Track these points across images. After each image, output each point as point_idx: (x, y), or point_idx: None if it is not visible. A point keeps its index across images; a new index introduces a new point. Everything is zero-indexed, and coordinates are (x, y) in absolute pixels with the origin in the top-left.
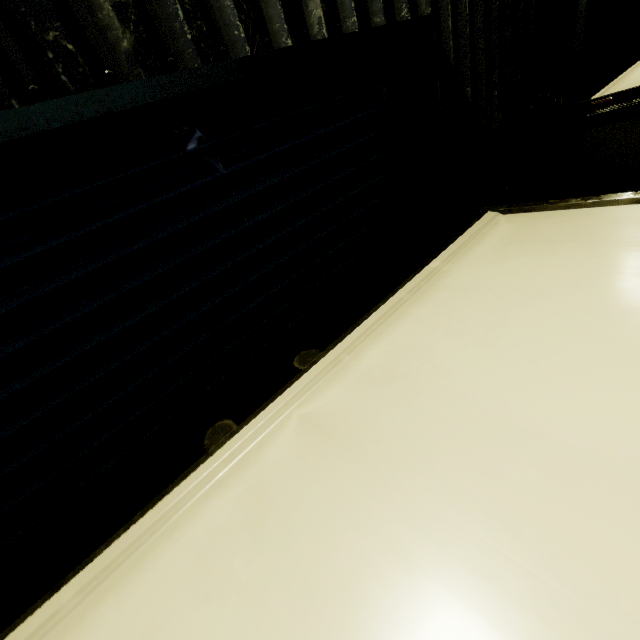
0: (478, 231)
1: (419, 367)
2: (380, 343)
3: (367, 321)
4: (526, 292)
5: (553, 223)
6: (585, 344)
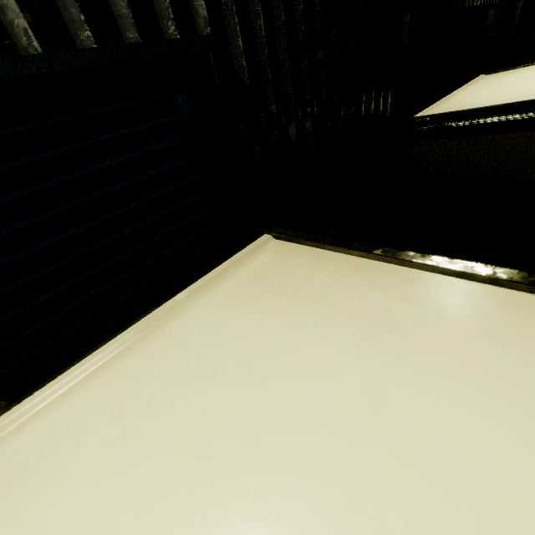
0: (242, 258)
1: (47, 468)
2: (56, 410)
3: (69, 371)
4: (210, 364)
5: (296, 264)
6: (186, 479)
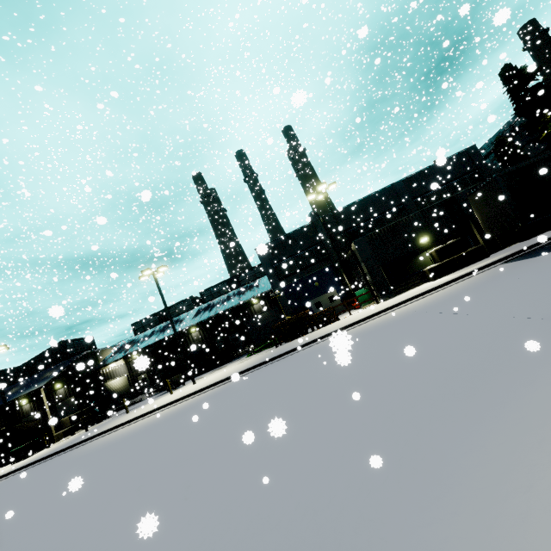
0: None
1: None
2: None
3: None
4: None
5: None
6: None
